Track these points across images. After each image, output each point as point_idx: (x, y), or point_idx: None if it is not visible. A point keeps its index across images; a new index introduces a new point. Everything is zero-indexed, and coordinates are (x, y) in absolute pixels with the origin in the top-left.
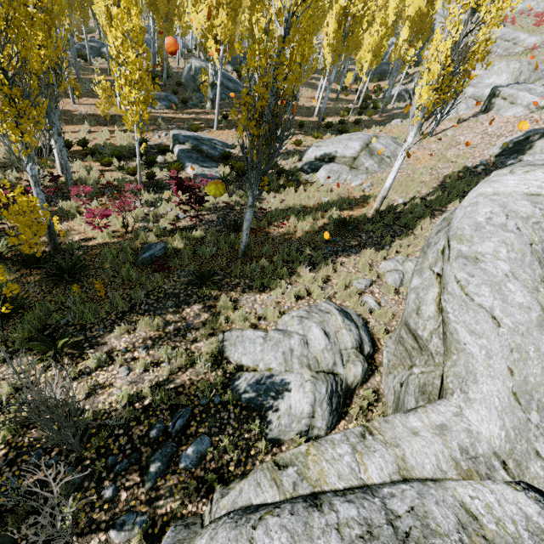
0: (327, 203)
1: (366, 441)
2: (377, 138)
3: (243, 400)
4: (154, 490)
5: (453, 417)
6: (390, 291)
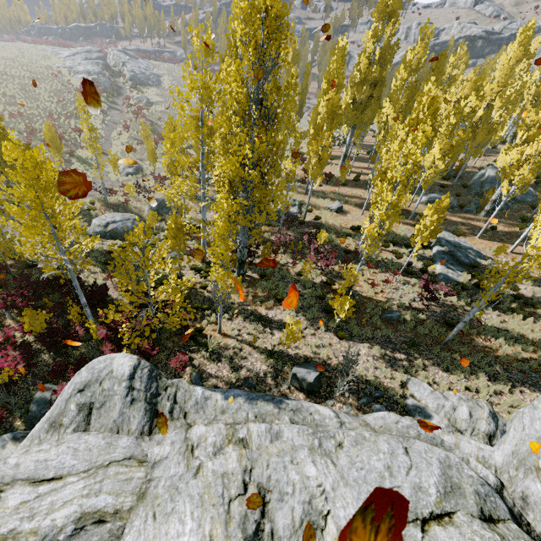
0: None
1: (449, 433)
2: None
3: (406, 408)
4: (360, 407)
5: (489, 450)
6: None
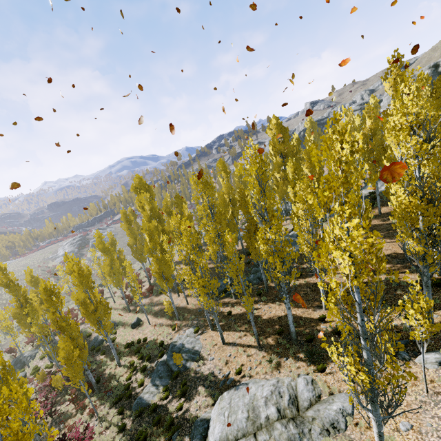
0: None
1: None
2: (253, 434)
3: None
4: None
5: None
6: None
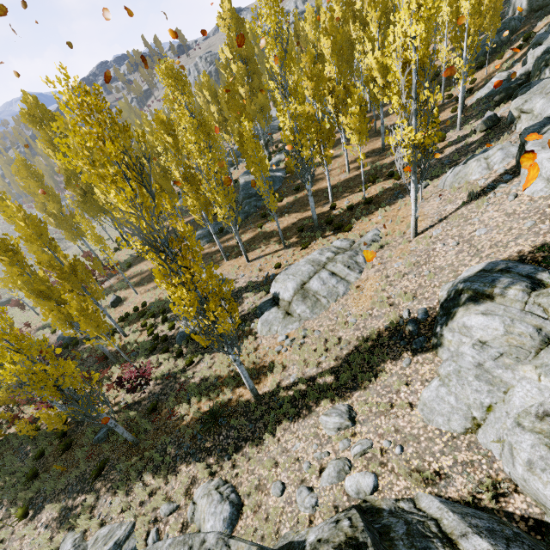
0: (235, 373)
1: None
2: (323, 268)
3: None
4: None
5: None
6: (172, 529)
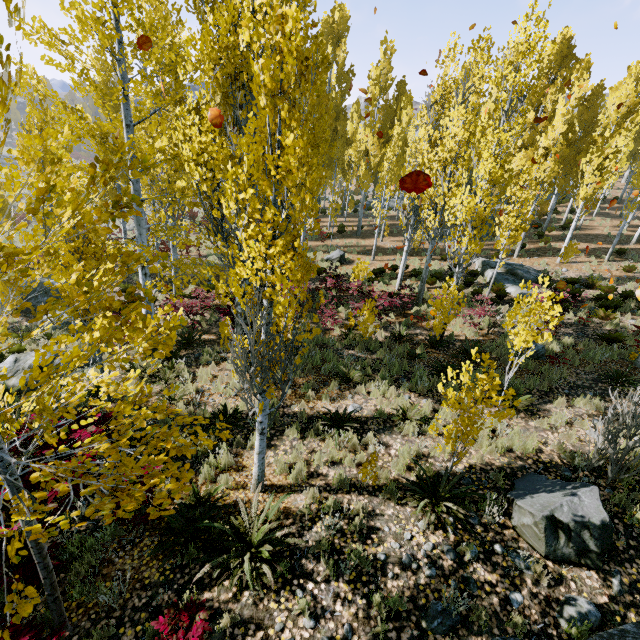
0: None
1: None
2: None
3: None
4: None
5: None
6: None
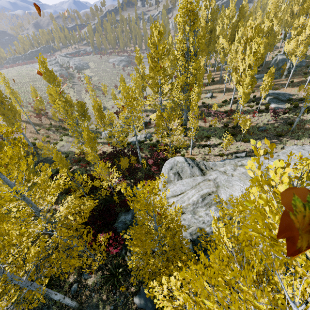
0: None
1: None
2: None
3: None
4: None
5: None
6: None
